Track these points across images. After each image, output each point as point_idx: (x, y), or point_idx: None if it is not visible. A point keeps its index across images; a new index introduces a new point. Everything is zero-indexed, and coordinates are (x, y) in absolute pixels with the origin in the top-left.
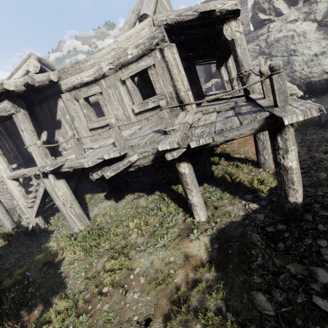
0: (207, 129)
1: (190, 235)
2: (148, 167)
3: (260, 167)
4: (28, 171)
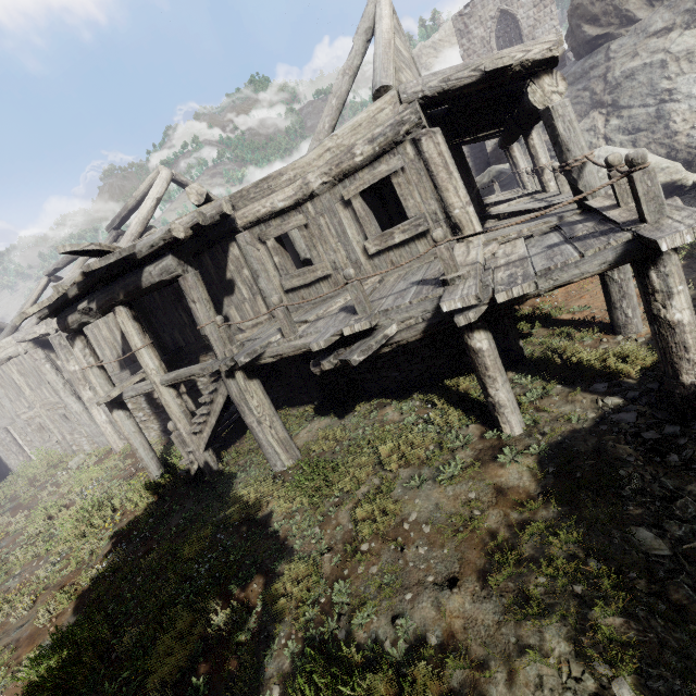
0: (518, 271)
1: (499, 458)
2: (395, 350)
3: (618, 333)
4: (205, 367)
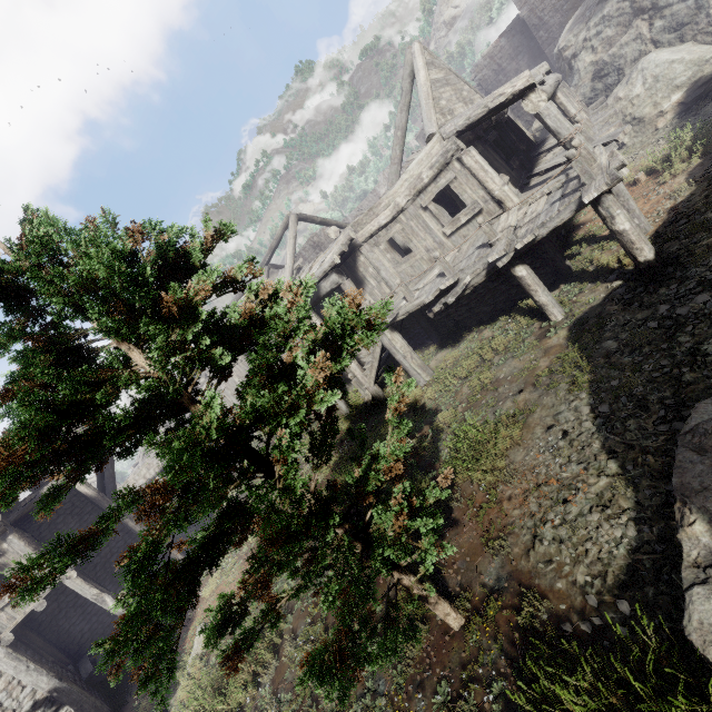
0: (531, 227)
1: (548, 335)
2: (480, 292)
3: None
4: None
